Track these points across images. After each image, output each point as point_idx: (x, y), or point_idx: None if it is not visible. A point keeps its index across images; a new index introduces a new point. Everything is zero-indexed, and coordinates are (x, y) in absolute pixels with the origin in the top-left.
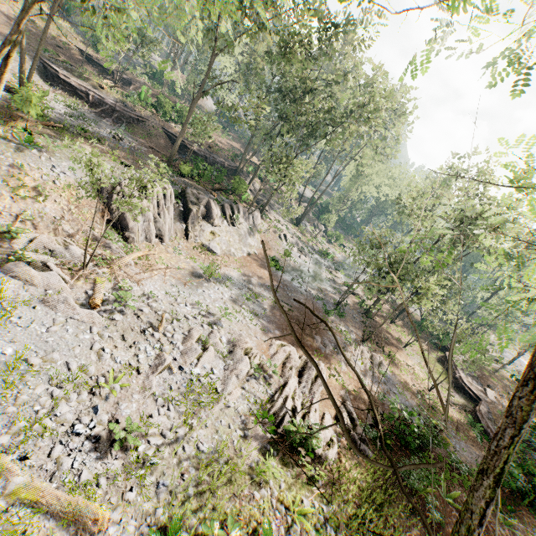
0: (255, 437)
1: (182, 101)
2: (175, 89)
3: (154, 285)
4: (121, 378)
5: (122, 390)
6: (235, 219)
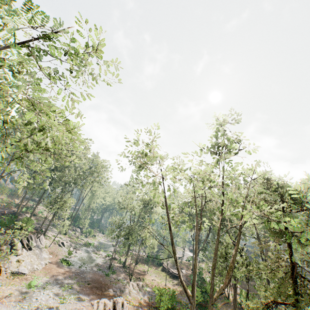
0: None
1: None
2: None
3: None
4: None
5: None
6: (30, 244)
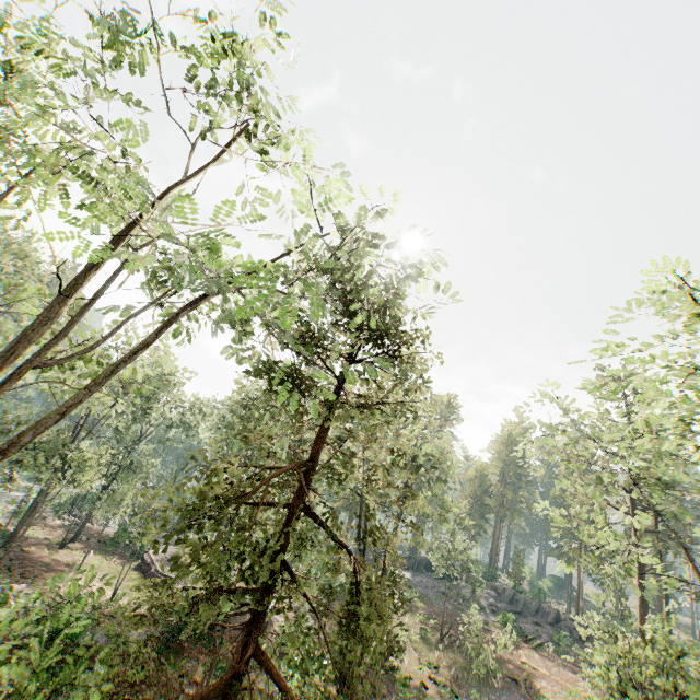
0: None
1: None
2: None
3: None
4: None
5: None
6: None
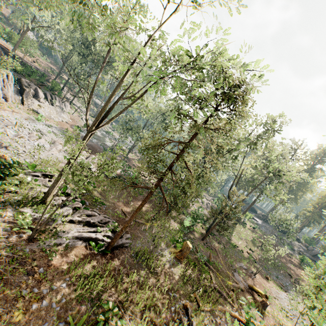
0: (64, 162)
1: (10, 28)
2: (1, 17)
3: (8, 114)
4: (1, 133)
5: (3, 137)
6: (54, 102)
